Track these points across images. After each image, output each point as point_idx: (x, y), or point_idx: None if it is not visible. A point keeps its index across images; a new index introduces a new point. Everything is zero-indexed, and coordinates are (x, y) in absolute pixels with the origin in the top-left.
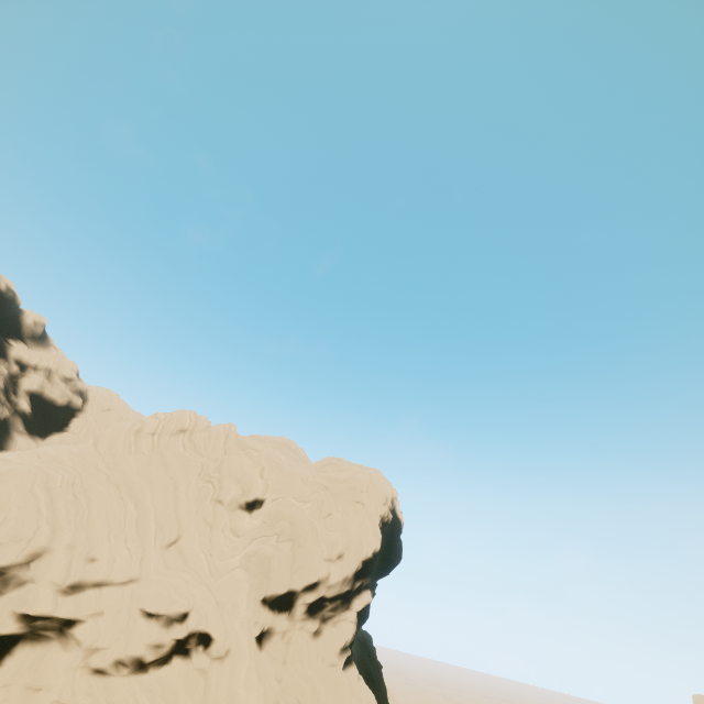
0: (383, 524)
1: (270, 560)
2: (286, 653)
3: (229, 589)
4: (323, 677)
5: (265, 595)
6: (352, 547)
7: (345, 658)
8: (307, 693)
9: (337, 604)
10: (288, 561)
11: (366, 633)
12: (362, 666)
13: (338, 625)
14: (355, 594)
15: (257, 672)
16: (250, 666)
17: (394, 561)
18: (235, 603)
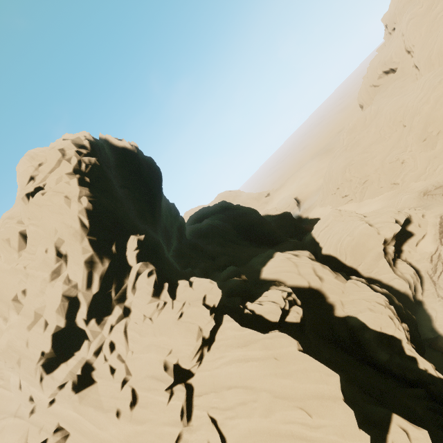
0: (92, 175)
1: (10, 348)
2: (120, 354)
3: (18, 398)
4: (160, 328)
5: (45, 366)
6: (66, 238)
7: (167, 292)
8: (155, 359)
9: (116, 281)
10: (26, 326)
11: (219, 203)
12: (229, 219)
13: (137, 287)
14: (124, 254)
15: (101, 409)
16: (87, 419)
17: (155, 178)
18: (33, 399)
